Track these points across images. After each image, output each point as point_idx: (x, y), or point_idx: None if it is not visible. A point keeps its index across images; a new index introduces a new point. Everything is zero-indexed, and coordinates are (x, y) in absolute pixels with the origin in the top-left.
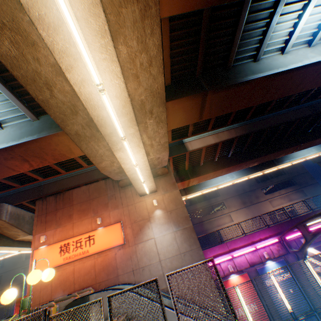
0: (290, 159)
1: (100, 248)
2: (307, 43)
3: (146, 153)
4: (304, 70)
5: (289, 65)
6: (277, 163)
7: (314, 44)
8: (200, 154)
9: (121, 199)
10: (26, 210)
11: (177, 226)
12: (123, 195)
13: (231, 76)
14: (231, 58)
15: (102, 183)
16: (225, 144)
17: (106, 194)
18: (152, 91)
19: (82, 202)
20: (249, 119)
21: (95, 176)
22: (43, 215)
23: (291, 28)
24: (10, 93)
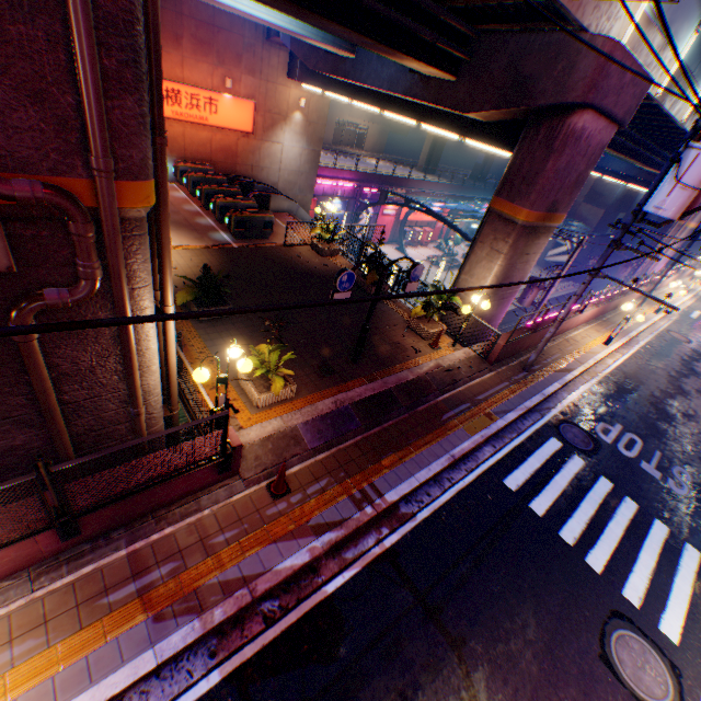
0: None
1: (224, 126)
2: None
3: None
4: None
5: None
6: None
7: None
8: None
9: (262, 64)
10: None
11: (309, 145)
12: (266, 59)
13: None
14: None
15: None
16: None
17: (242, 38)
18: None
19: (200, 24)
20: None
21: None
22: None
23: None
24: None
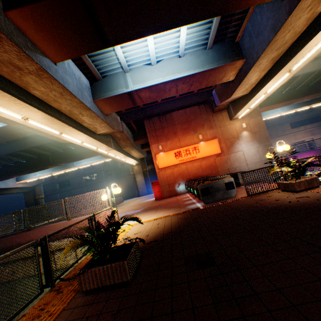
0: None
1: (204, 155)
2: None
3: None
4: None
5: None
6: None
7: None
8: None
9: (214, 122)
10: (128, 128)
11: (259, 144)
12: (215, 119)
13: None
14: None
15: (195, 108)
16: (302, 77)
17: (201, 118)
18: None
19: (182, 123)
20: None
21: (188, 102)
22: (152, 132)
23: None
24: (217, 25)
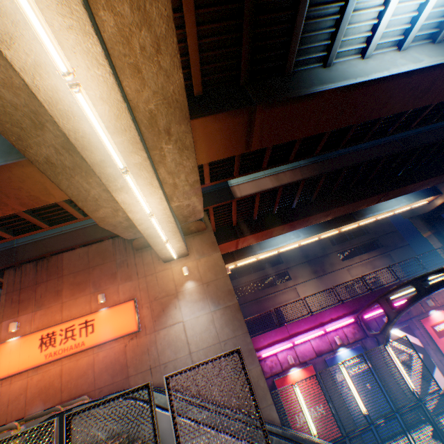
0: (374, 212)
1: (102, 338)
2: (396, 46)
3: (168, 198)
4: (392, 84)
5: (371, 74)
6: (358, 218)
7: (406, 47)
8: (253, 204)
9: (136, 267)
10: None
11: (216, 304)
12: (139, 261)
13: (291, 86)
14: (291, 59)
15: (108, 243)
16: (288, 190)
17: (114, 260)
18: (165, 96)
19: (77, 272)
20: (319, 154)
21: (98, 234)
22: (15, 292)
23: (374, 20)
24: None
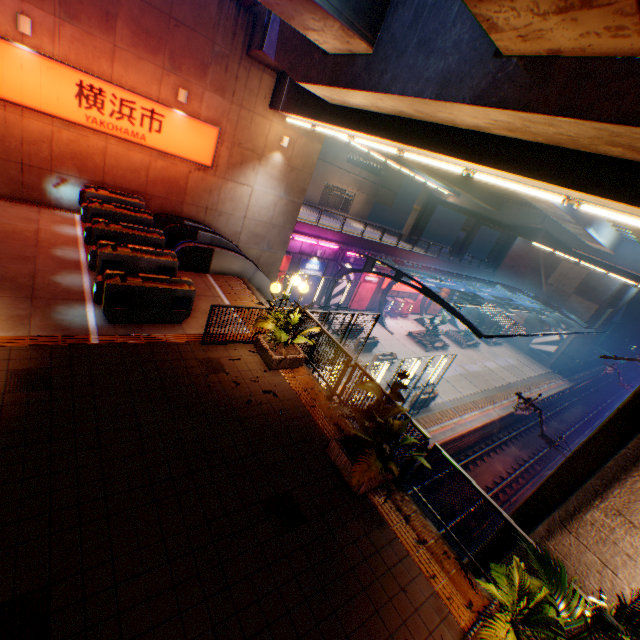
0: (419, 173)
1: (169, 150)
2: None
3: None
4: None
5: None
6: (407, 167)
7: None
8: None
9: (236, 83)
10: None
11: (287, 194)
12: (242, 78)
13: None
14: None
15: None
16: None
17: (212, 42)
18: None
19: (148, 6)
20: None
21: None
22: None
23: None
24: None
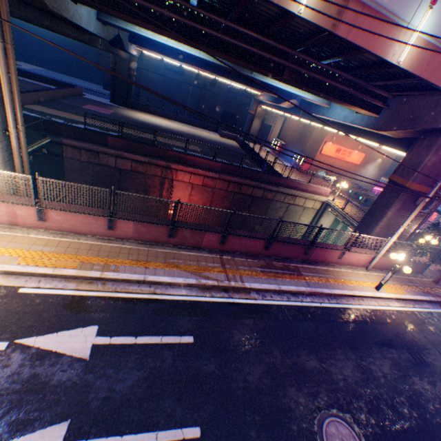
0: None
1: (349, 161)
2: None
3: None
4: None
5: None
6: None
7: None
8: None
9: None
10: None
11: (378, 171)
12: None
13: None
14: None
15: None
16: None
17: None
18: None
19: None
20: None
21: None
22: None
23: None
24: None
